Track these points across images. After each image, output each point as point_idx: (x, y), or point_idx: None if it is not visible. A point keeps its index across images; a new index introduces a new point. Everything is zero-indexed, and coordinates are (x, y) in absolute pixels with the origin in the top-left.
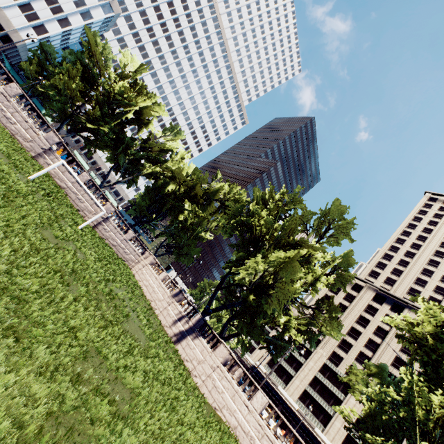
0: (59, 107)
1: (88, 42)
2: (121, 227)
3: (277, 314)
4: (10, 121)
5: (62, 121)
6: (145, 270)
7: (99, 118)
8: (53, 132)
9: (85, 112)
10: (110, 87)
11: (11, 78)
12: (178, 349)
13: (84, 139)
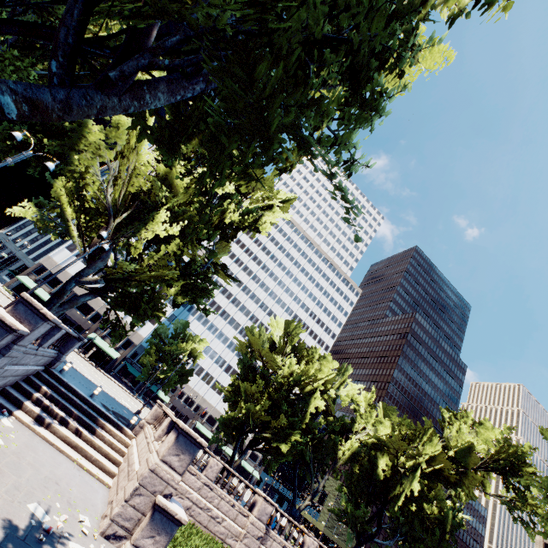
0: (221, 421)
1: (250, 341)
2: None
3: None
4: (217, 519)
5: (230, 438)
6: None
7: (287, 426)
8: (264, 500)
9: (258, 418)
10: (283, 376)
11: (210, 453)
12: None
13: (262, 453)
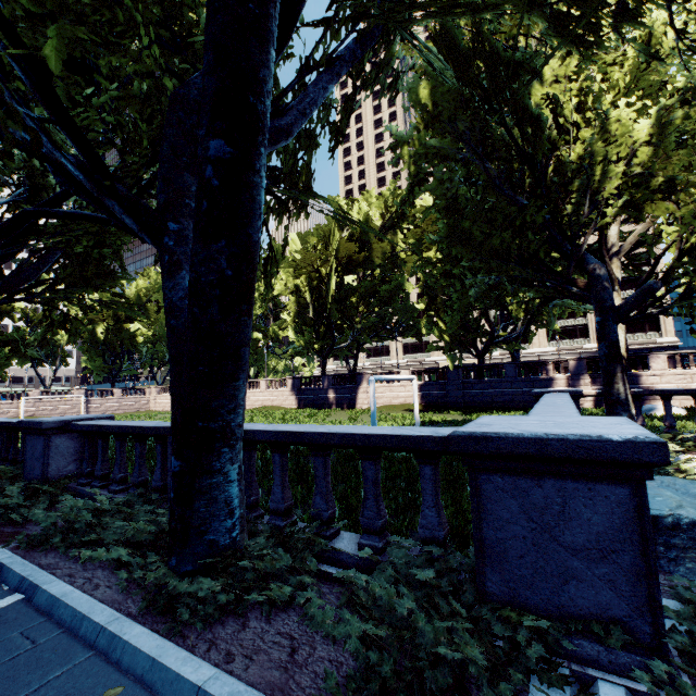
0: None
1: None
2: (105, 395)
3: (255, 336)
4: None
5: None
6: (160, 400)
7: None
8: None
9: None
10: None
11: None
12: None
13: None
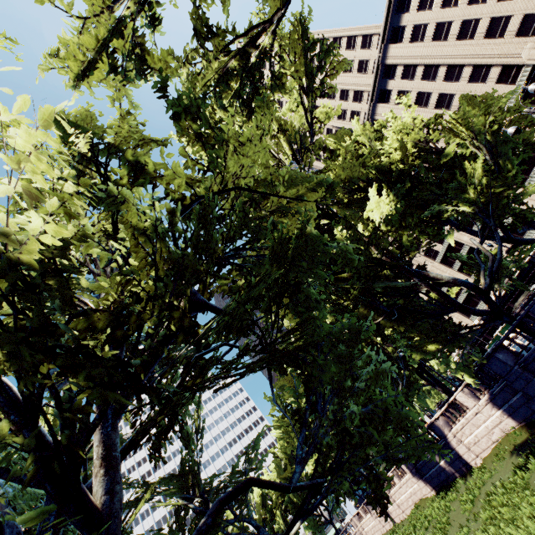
0: None
1: None
2: None
3: None
4: None
5: None
6: (365, 528)
7: None
8: None
9: None
10: None
11: None
12: (397, 522)
13: None
